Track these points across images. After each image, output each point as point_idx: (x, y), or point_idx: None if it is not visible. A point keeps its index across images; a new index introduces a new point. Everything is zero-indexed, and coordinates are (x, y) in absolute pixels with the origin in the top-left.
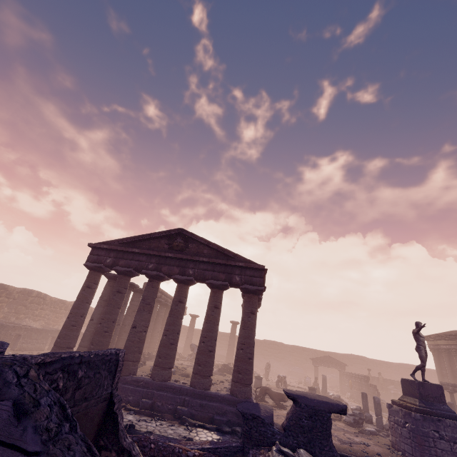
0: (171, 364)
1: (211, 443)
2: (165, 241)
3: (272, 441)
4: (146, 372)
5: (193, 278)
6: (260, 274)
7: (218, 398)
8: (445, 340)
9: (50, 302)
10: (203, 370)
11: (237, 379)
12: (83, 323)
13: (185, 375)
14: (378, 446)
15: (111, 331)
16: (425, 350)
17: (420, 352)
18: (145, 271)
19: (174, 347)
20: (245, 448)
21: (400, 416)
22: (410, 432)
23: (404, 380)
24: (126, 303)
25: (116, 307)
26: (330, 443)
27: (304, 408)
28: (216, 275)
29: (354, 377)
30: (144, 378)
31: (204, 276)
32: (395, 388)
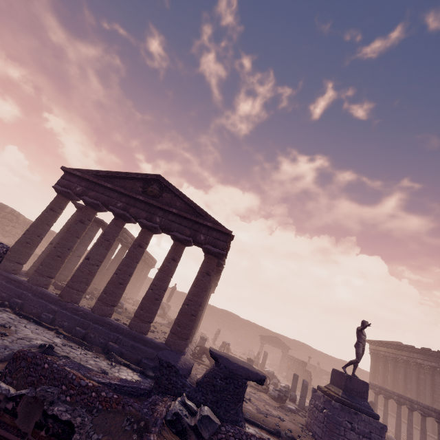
0: (115, 302)
1: (120, 380)
2: (140, 184)
3: (180, 392)
4: (92, 305)
5: (159, 227)
6: (226, 239)
7: (151, 343)
8: (386, 348)
9: (23, 222)
10: (145, 315)
11: (175, 331)
12: (39, 243)
13: (130, 317)
14: (292, 423)
15: (64, 257)
16: (363, 348)
17: (358, 349)
18: (112, 208)
19: (122, 287)
20: (151, 393)
21: (321, 402)
22: (325, 417)
23: (335, 371)
24: (91, 237)
25: (75, 236)
26: (238, 408)
27: (222, 368)
28: (182, 229)
29: (294, 360)
30: (85, 308)
31: (170, 227)
32: (329, 379)
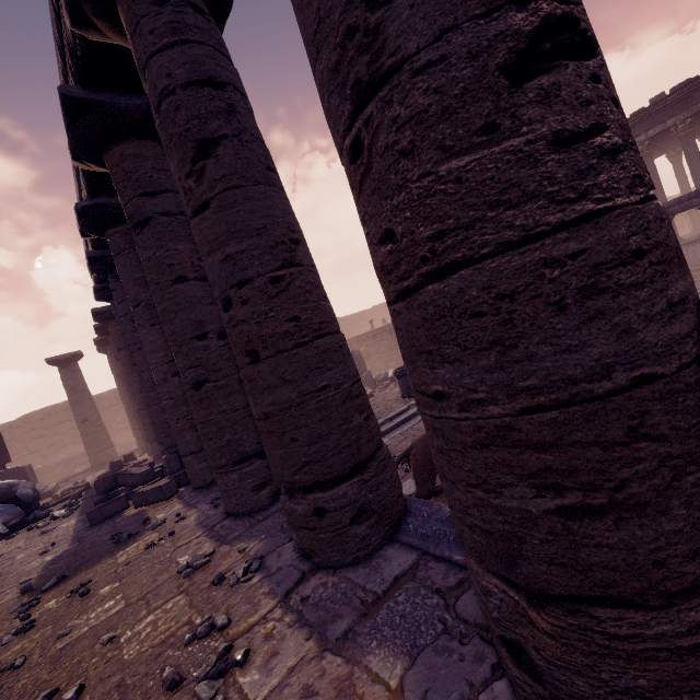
0: None
1: None
2: None
3: None
4: None
5: None
6: None
7: None
8: None
9: None
10: None
11: None
12: None
13: None
14: None
15: None
16: None
17: None
18: None
19: None
20: None
21: None
22: None
23: None
24: None
25: None
26: None
27: None
28: None
29: (372, 337)
30: None
31: None
32: None
